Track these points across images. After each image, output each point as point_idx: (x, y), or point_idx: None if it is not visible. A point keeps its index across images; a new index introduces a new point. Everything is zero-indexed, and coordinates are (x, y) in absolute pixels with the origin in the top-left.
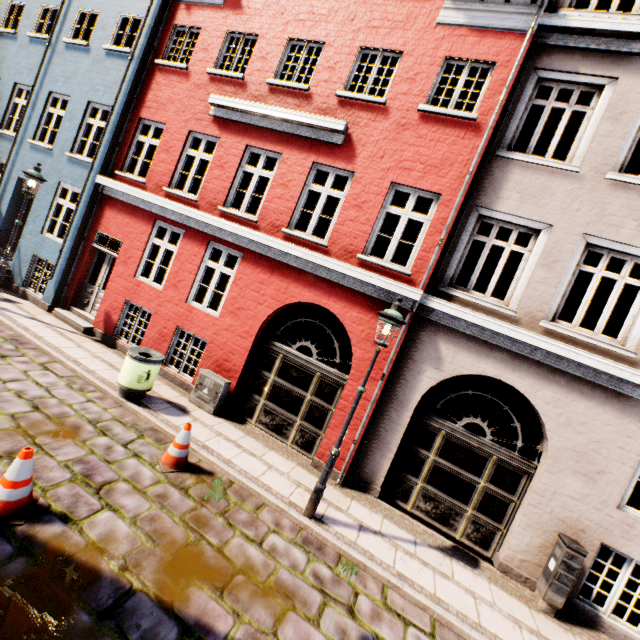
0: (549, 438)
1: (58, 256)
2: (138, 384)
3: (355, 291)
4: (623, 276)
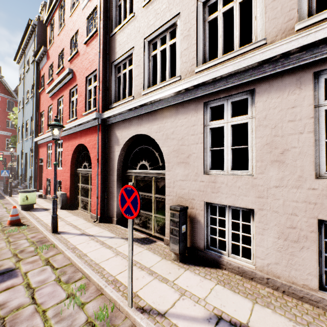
0: (163, 151)
1: (31, 173)
2: (24, 202)
3: (86, 130)
4: (167, 43)
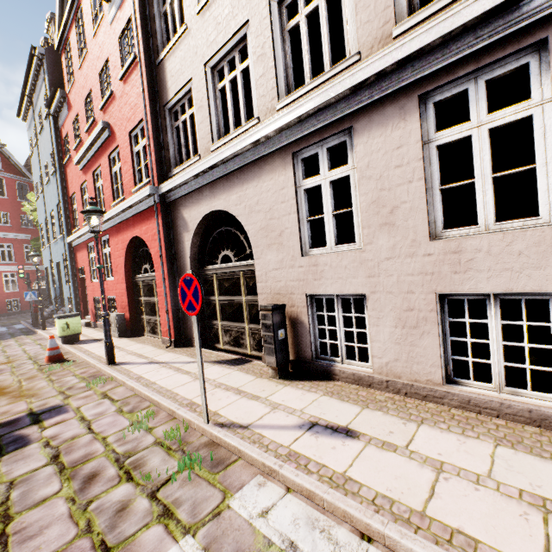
0: (247, 231)
1: (69, 292)
2: (64, 332)
3: (140, 214)
4: (238, 68)
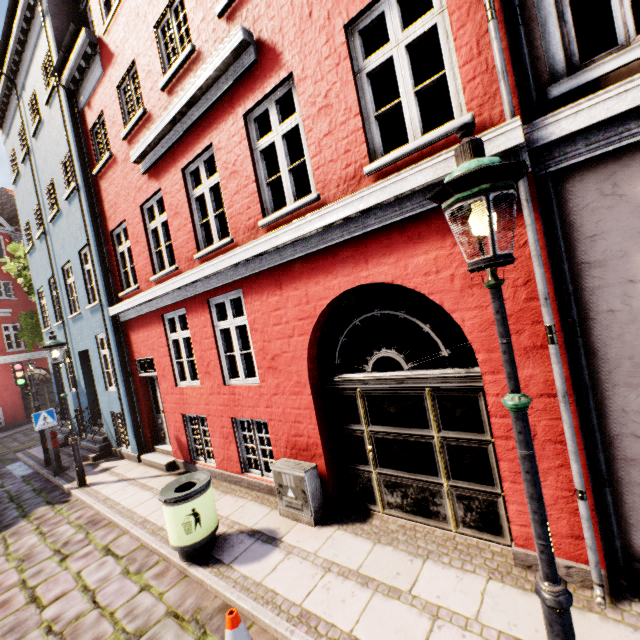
0: None
1: (120, 404)
2: (189, 535)
3: (397, 225)
4: None
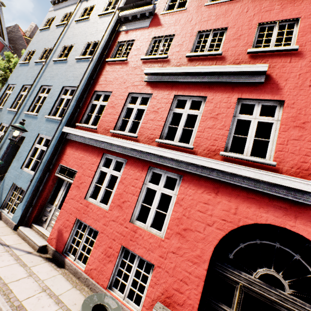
0: None
1: (28, 184)
2: None
3: None
4: None
